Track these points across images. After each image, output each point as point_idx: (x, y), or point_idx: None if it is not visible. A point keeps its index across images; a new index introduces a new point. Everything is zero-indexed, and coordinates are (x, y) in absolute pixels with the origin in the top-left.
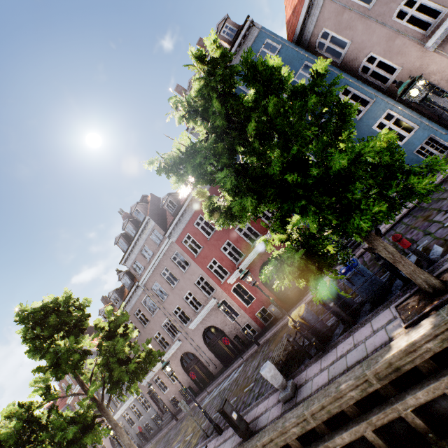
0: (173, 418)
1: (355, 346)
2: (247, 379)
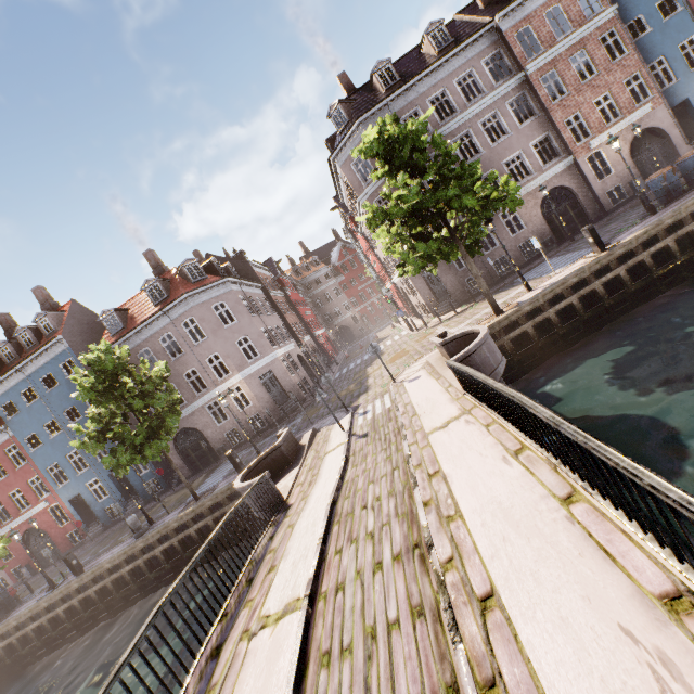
0: None
1: None
2: None
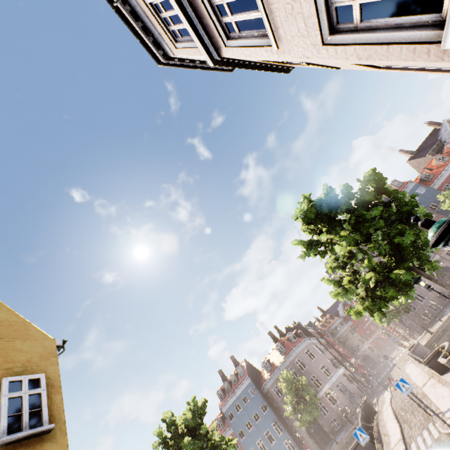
0: None
1: None
2: None
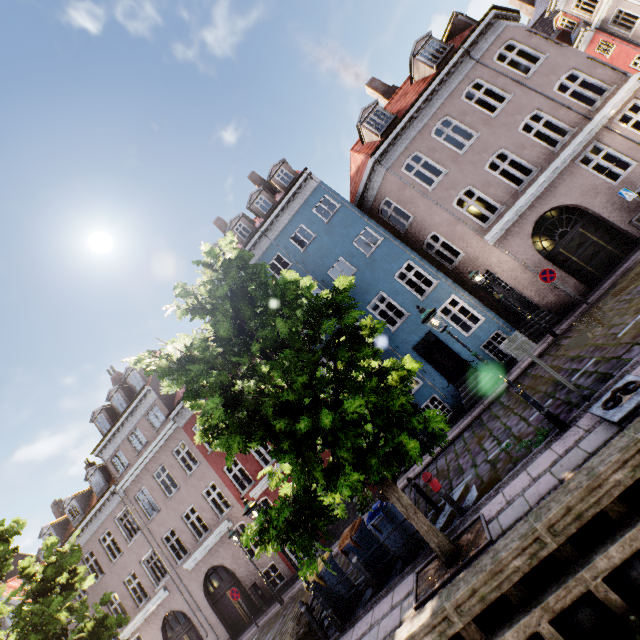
0: None
1: (370, 629)
2: None
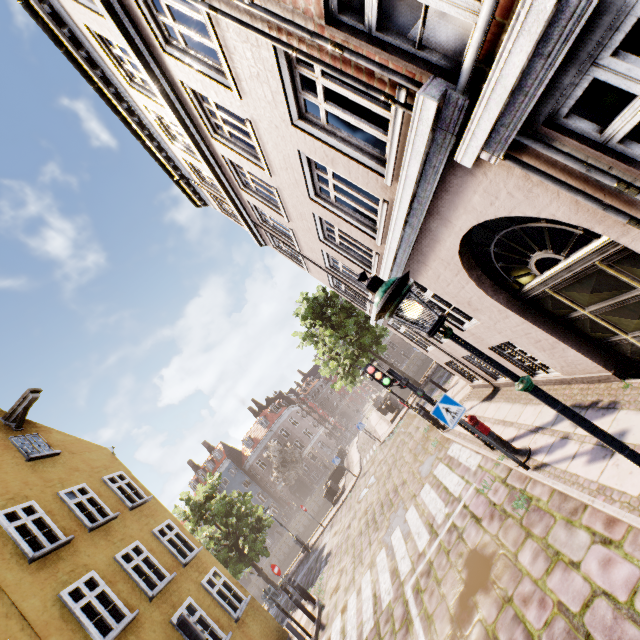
0: None
1: None
2: None
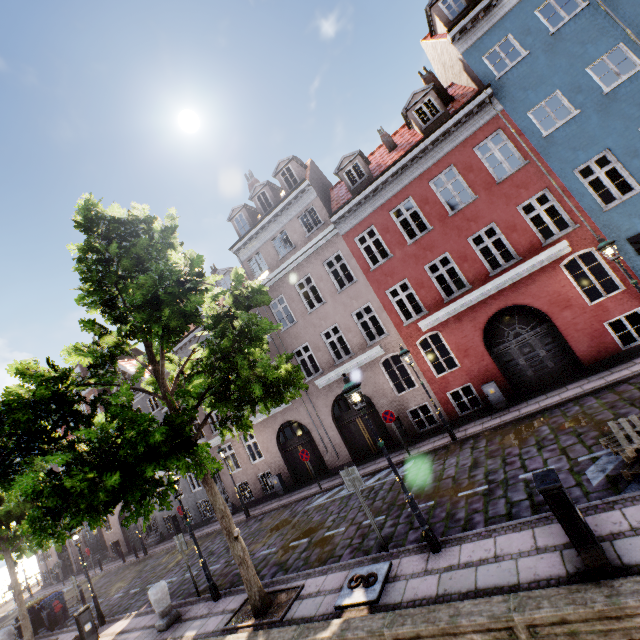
0: (234, 514)
1: None
2: (452, 480)
